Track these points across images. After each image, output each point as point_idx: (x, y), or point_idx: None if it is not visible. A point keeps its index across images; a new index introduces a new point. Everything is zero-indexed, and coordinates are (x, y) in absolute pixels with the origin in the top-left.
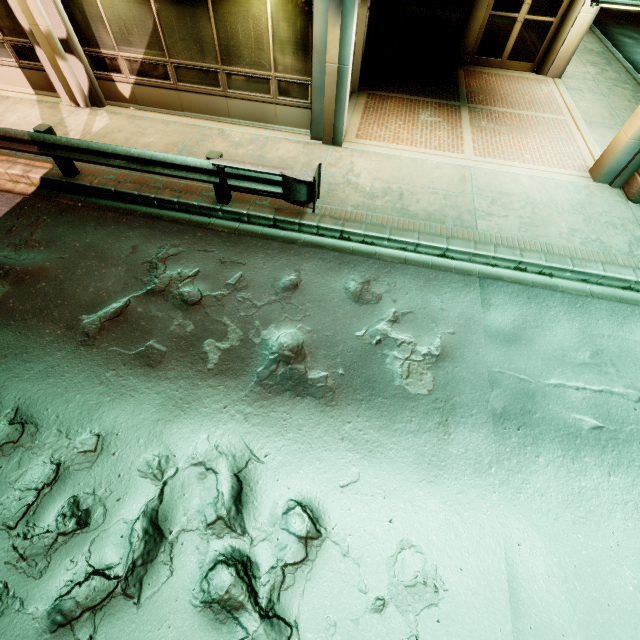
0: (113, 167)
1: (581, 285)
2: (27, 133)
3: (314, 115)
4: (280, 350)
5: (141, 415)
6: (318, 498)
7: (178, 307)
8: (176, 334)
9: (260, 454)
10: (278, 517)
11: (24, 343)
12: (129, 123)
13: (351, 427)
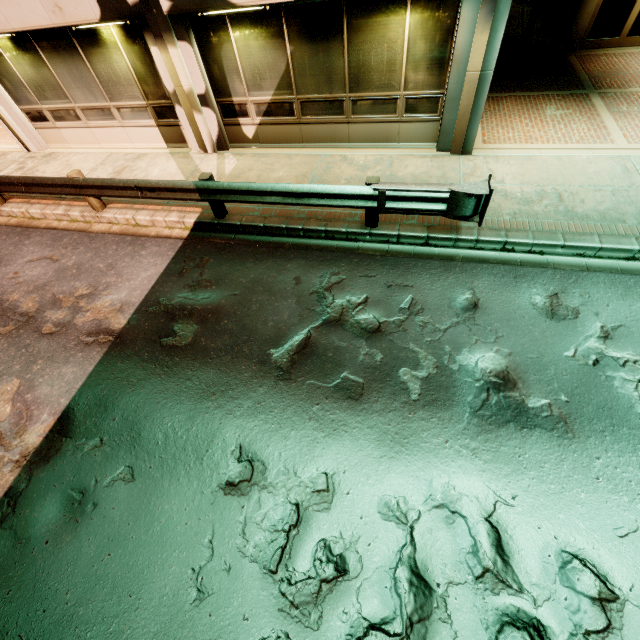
0: (267, 204)
1: None
2: (192, 183)
3: (443, 127)
4: (484, 376)
5: (361, 451)
6: (595, 550)
7: (359, 336)
8: (367, 364)
9: (505, 495)
10: (555, 572)
11: (226, 380)
12: (255, 161)
13: (603, 464)
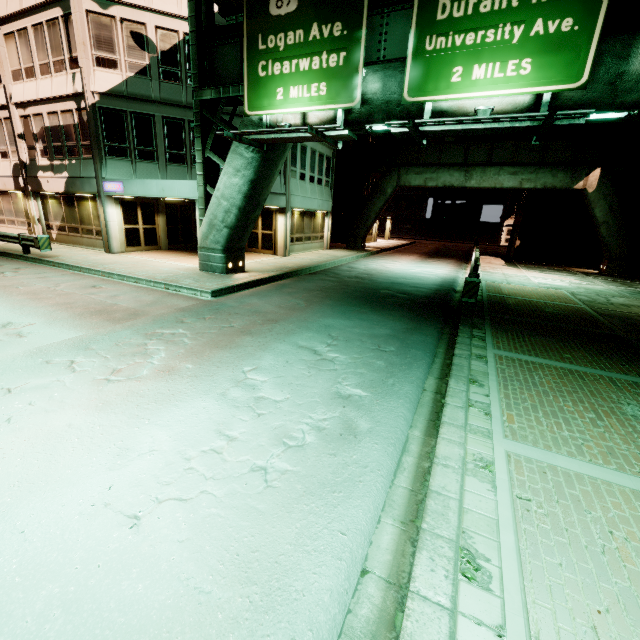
0: None
1: (118, 280)
2: None
3: (104, 242)
4: None
5: None
6: None
7: None
8: None
9: None
10: None
11: None
12: None
13: None
